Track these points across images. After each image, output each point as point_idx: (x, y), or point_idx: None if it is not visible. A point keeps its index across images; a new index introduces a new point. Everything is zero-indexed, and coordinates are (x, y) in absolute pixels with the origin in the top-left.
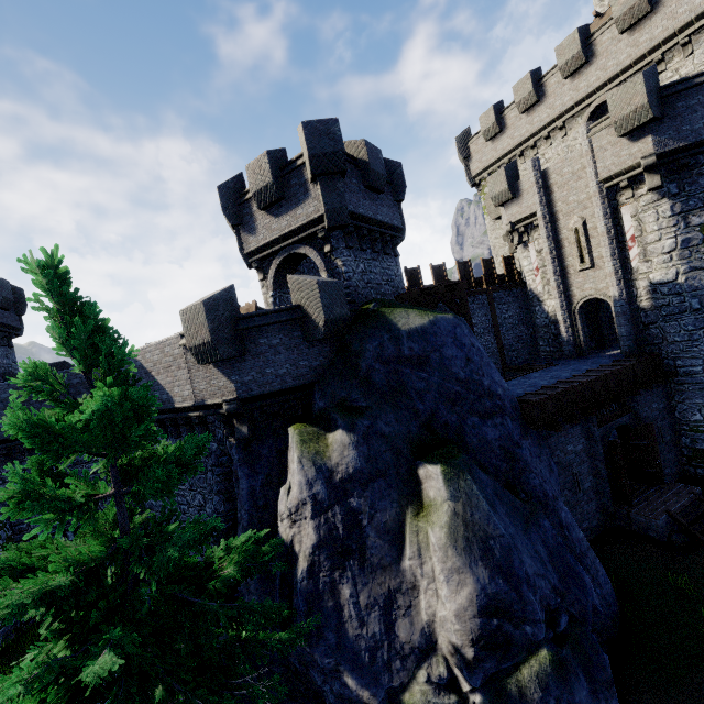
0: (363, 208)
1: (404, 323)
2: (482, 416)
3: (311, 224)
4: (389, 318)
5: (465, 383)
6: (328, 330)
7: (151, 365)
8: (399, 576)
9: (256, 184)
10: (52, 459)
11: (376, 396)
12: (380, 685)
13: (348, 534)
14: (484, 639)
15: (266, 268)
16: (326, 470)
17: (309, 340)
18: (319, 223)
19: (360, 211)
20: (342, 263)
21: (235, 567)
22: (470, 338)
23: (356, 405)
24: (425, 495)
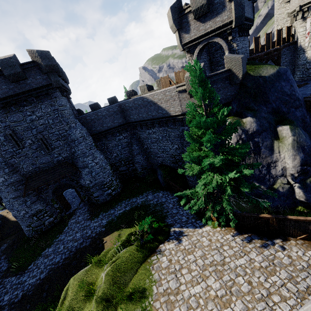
0: (246, 12)
1: (266, 72)
2: (295, 108)
3: (224, 26)
4: (258, 70)
5: (290, 95)
6: (241, 79)
7: (157, 100)
8: (271, 159)
9: (196, 5)
10: (204, 130)
11: (260, 104)
12: (266, 184)
13: (255, 149)
14: (301, 171)
15: (191, 51)
16: (245, 131)
17: (232, 84)
18: (228, 25)
19: (245, 15)
20: (236, 45)
21: (238, 157)
22: (291, 76)
23: (252, 108)
24: (280, 136)
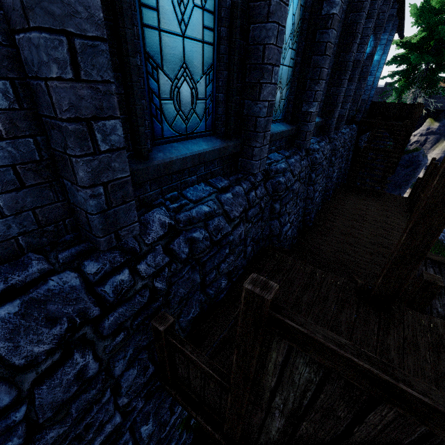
0: None
1: None
2: None
3: None
4: None
5: None
6: None
7: None
8: (426, 152)
9: None
10: None
11: None
12: None
13: (423, 141)
14: None
15: None
16: (428, 129)
17: None
18: None
19: None
20: None
21: None
22: None
23: None
24: None
